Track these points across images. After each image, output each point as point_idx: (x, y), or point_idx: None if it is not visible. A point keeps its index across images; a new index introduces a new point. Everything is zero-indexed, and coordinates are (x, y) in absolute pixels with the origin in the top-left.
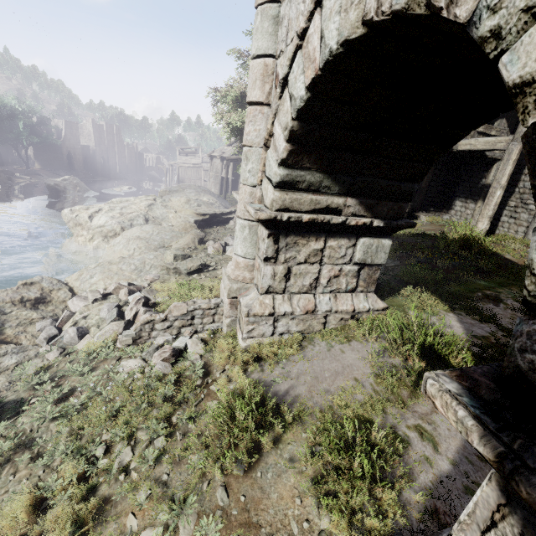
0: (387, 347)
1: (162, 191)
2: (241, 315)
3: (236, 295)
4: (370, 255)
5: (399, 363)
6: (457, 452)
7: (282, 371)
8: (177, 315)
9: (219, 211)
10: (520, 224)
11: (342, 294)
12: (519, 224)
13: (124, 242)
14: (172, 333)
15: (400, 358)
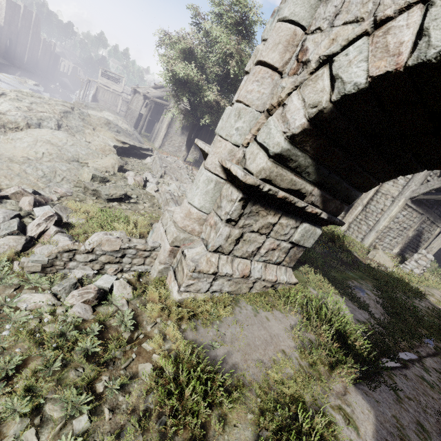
0: (303, 321)
1: (77, 102)
2: (182, 266)
3: (180, 244)
4: (304, 238)
5: (315, 339)
6: (374, 438)
7: (217, 334)
8: (107, 250)
9: (138, 144)
10: (360, 232)
11: (271, 265)
12: (360, 232)
13: (30, 141)
14: (93, 268)
15: (315, 334)
